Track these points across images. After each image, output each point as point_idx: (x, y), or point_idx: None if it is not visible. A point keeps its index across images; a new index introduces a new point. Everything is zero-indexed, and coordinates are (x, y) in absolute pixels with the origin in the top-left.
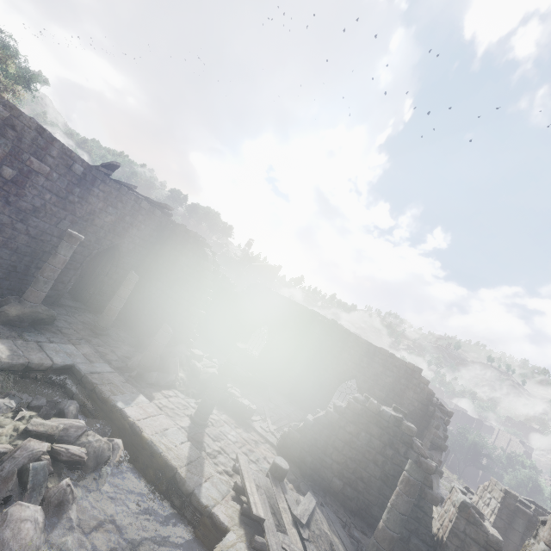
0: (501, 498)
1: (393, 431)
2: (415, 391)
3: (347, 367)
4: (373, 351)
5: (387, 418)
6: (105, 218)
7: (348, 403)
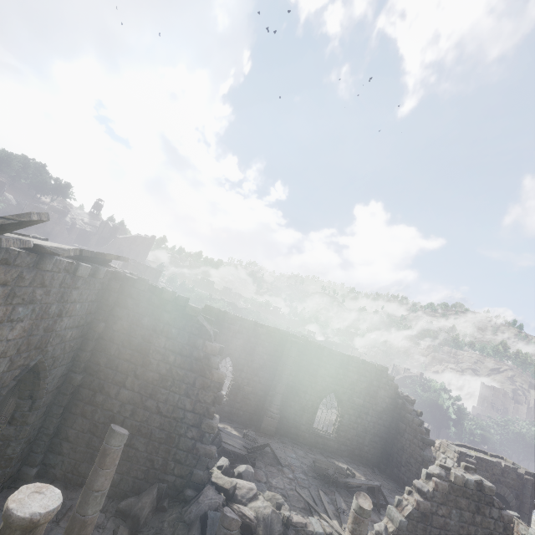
0: (457, 458)
1: (478, 497)
2: (385, 389)
3: (326, 383)
4: (347, 361)
5: (472, 487)
6: (8, 333)
7: (436, 485)
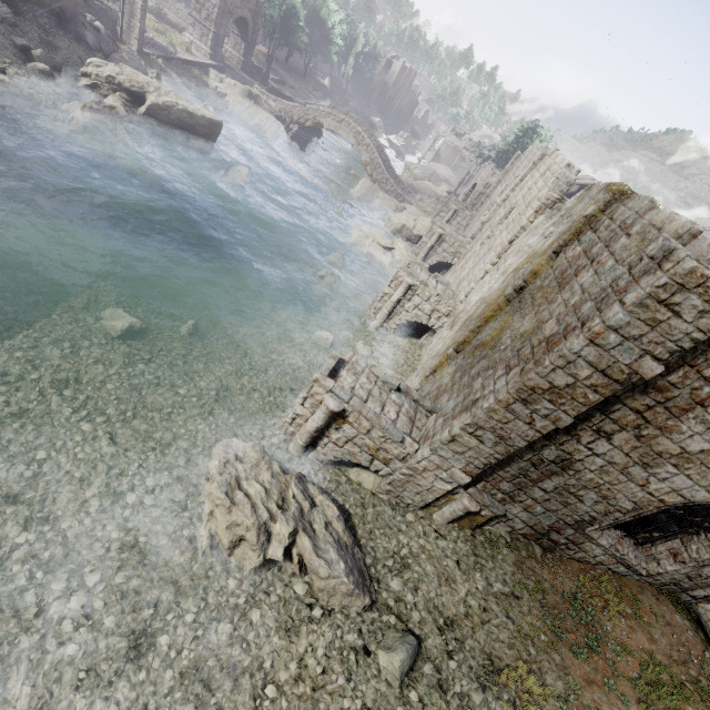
0: None
1: None
2: None
3: None
4: None
5: None
6: None
7: None
